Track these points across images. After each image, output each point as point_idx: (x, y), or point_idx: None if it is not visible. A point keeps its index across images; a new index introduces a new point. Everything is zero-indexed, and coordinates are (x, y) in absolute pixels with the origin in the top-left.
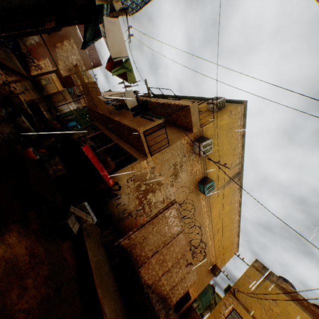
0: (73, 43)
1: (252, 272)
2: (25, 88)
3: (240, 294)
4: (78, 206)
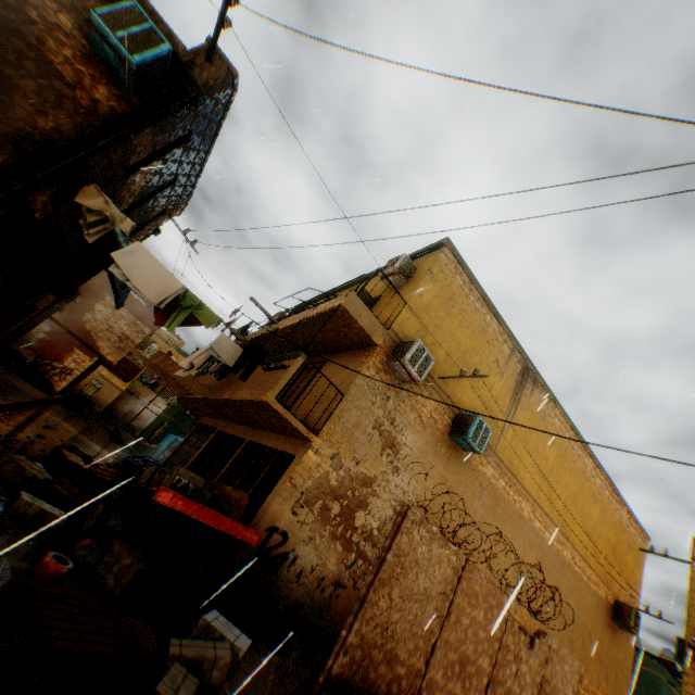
0: (111, 300)
1: None
2: (45, 427)
3: None
4: (192, 631)
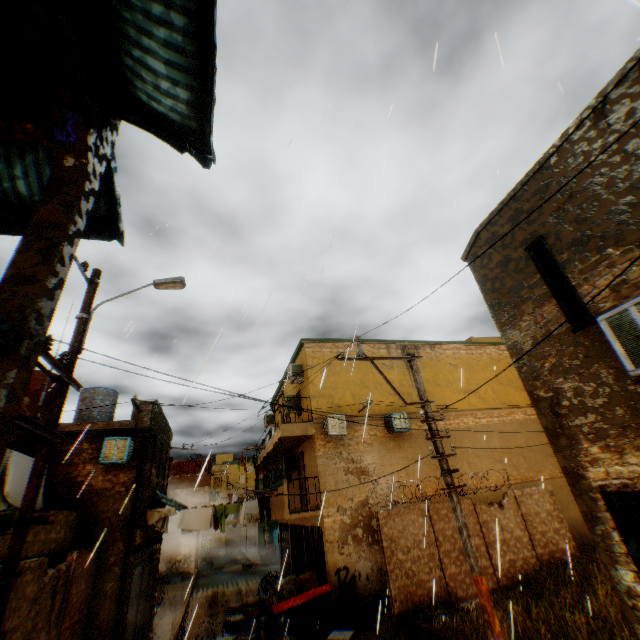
0: (173, 492)
1: None
2: (208, 605)
3: None
4: None
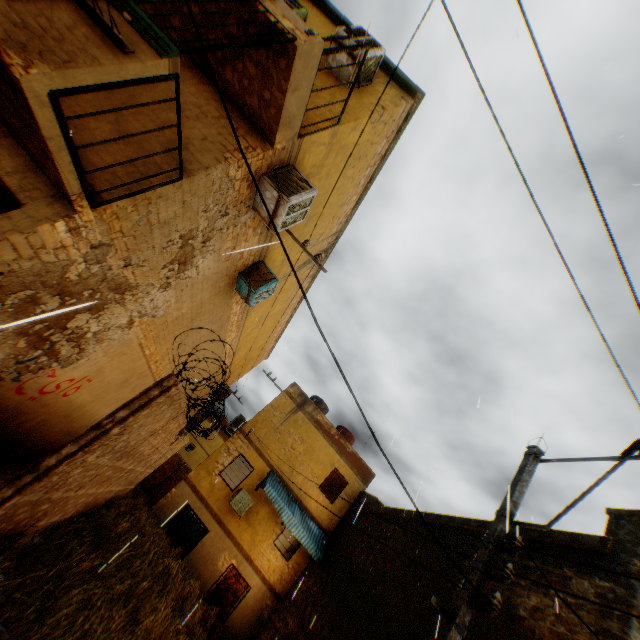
0: None
1: (284, 402)
2: None
3: (257, 435)
4: None
